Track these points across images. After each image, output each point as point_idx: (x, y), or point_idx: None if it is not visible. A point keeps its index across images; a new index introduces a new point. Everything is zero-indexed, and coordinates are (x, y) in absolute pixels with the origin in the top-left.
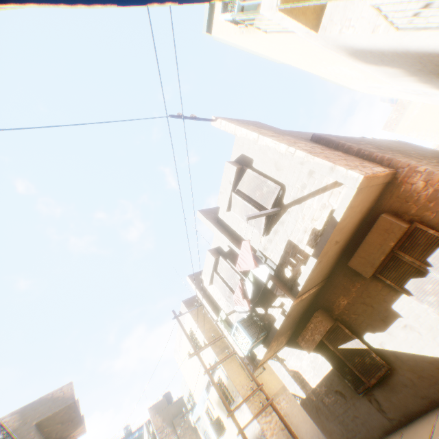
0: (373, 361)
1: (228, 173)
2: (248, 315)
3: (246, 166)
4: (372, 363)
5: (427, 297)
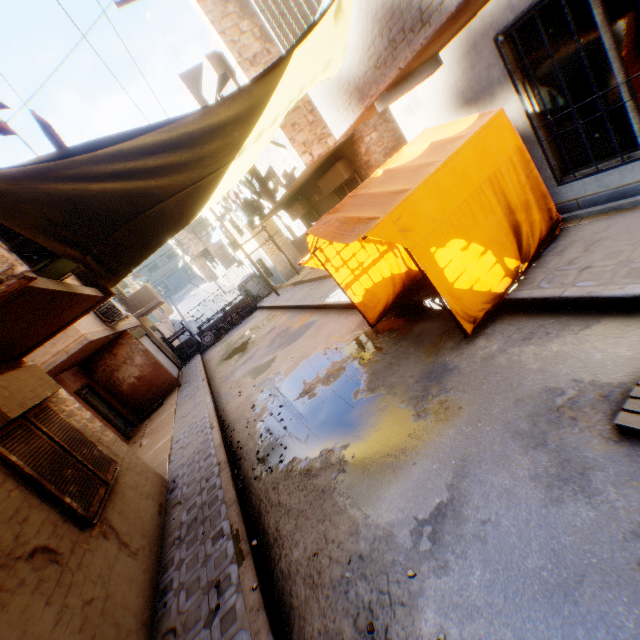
0: None
1: (210, 73)
2: (246, 198)
3: (230, 72)
4: None
5: None
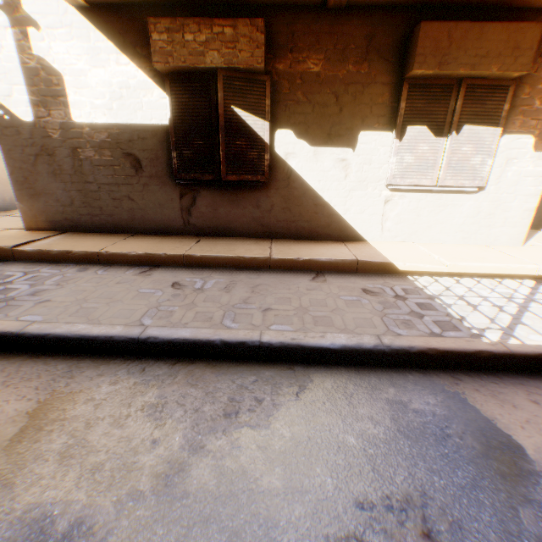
0: (259, 162)
1: None
2: None
3: None
4: (256, 163)
5: (409, 155)
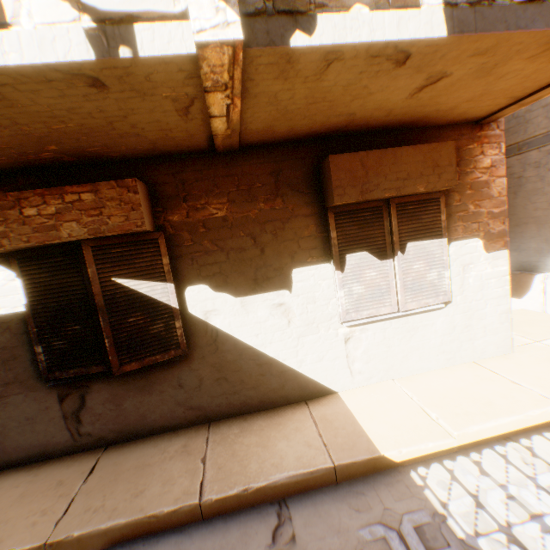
0: (168, 334)
1: None
2: None
3: None
4: (163, 337)
5: (357, 285)
